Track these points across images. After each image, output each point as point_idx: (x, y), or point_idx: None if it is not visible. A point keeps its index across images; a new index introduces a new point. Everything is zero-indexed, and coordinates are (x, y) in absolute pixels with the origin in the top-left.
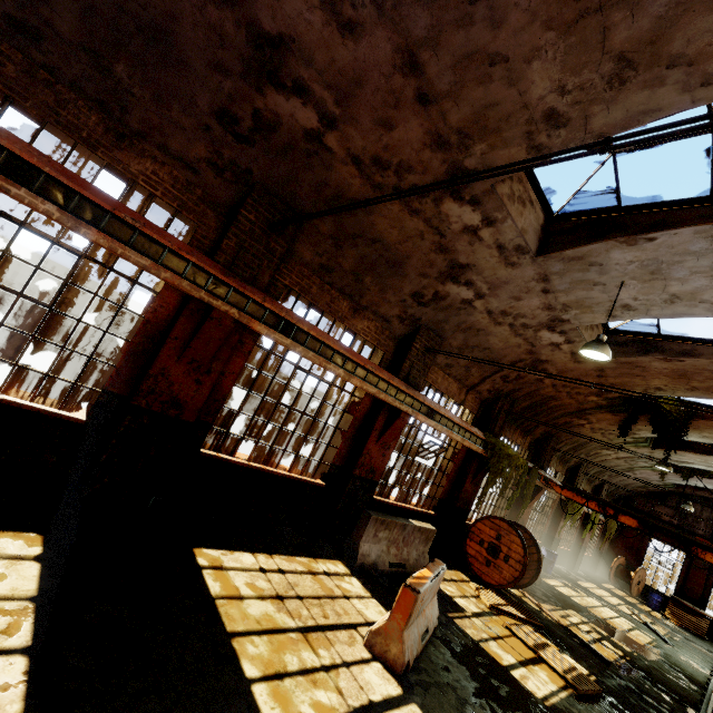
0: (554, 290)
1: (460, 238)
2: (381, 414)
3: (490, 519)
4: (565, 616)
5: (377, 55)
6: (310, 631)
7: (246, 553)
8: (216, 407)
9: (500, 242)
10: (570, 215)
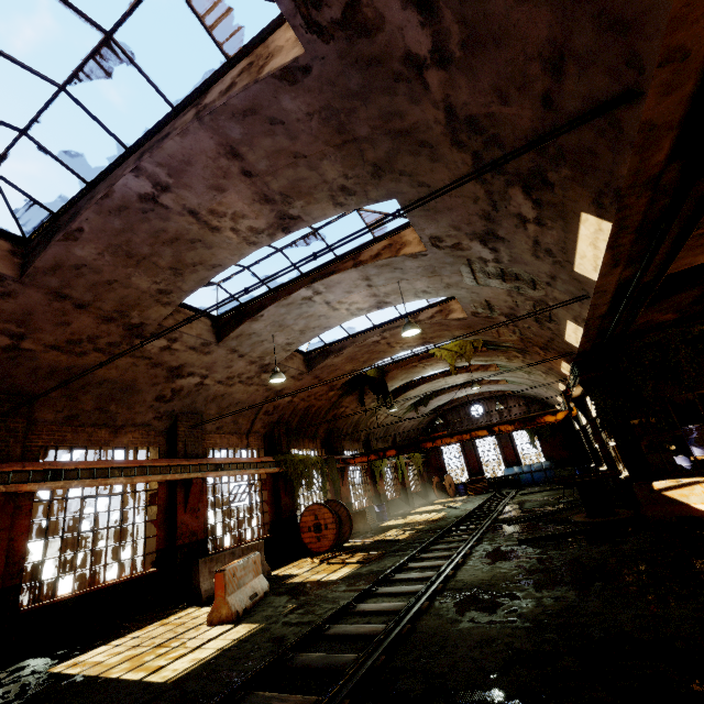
0: (245, 353)
1: (163, 355)
2: (178, 490)
3: (307, 510)
4: (383, 536)
5: (34, 299)
6: (163, 643)
7: (100, 647)
8: (18, 568)
9: (190, 346)
10: (224, 314)
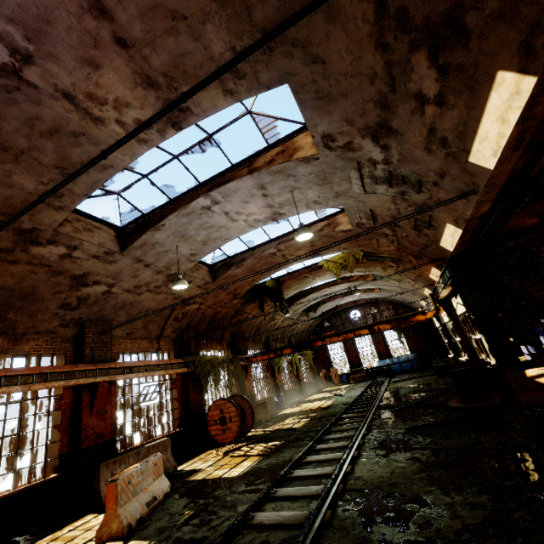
0: (151, 263)
1: (64, 263)
2: (84, 395)
3: (213, 405)
4: (282, 424)
5: None
6: None
7: None
8: None
9: (92, 254)
10: (128, 225)
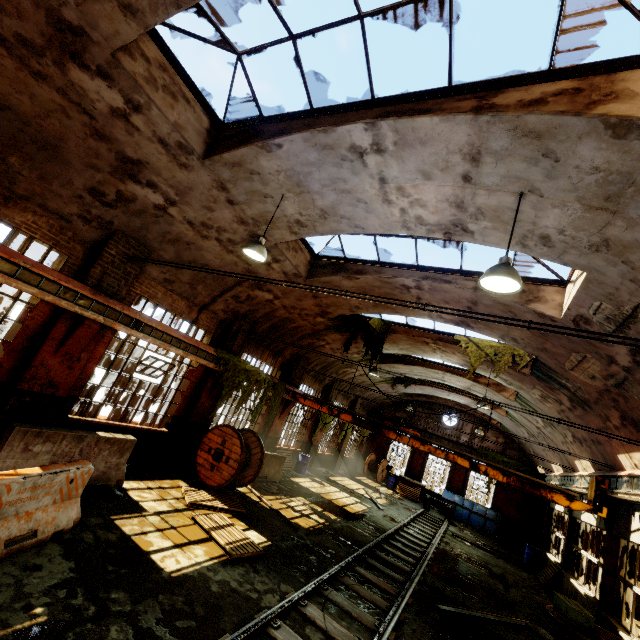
0: (237, 201)
1: (115, 124)
2: (60, 322)
3: (219, 428)
4: (287, 502)
5: None
6: None
7: None
8: None
9: (159, 135)
10: (233, 124)
